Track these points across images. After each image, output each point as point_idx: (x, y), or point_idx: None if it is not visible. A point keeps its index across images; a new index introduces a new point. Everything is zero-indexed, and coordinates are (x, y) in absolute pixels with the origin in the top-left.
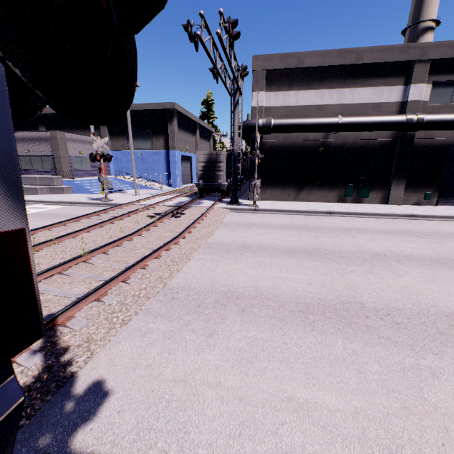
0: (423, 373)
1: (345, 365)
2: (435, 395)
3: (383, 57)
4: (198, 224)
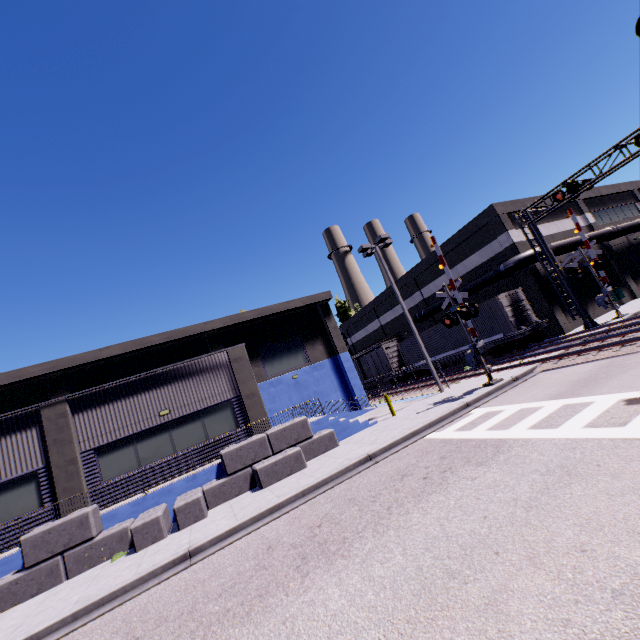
0: None
1: None
2: None
3: None
4: None
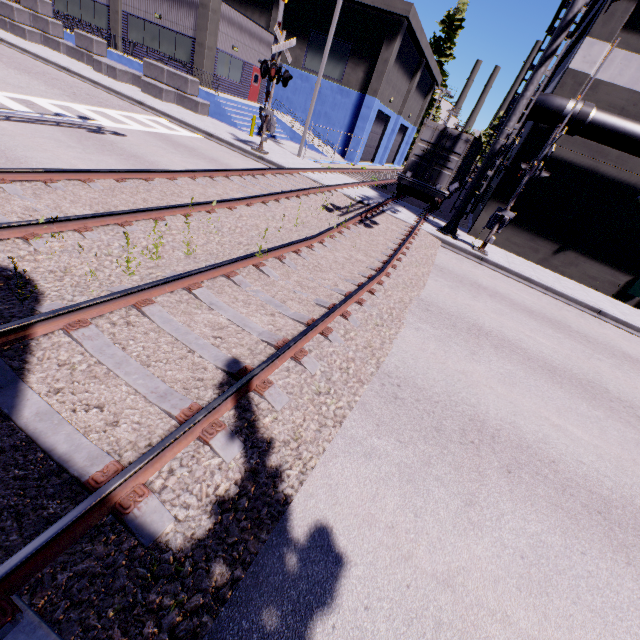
0: None
1: None
2: None
3: None
4: (402, 254)
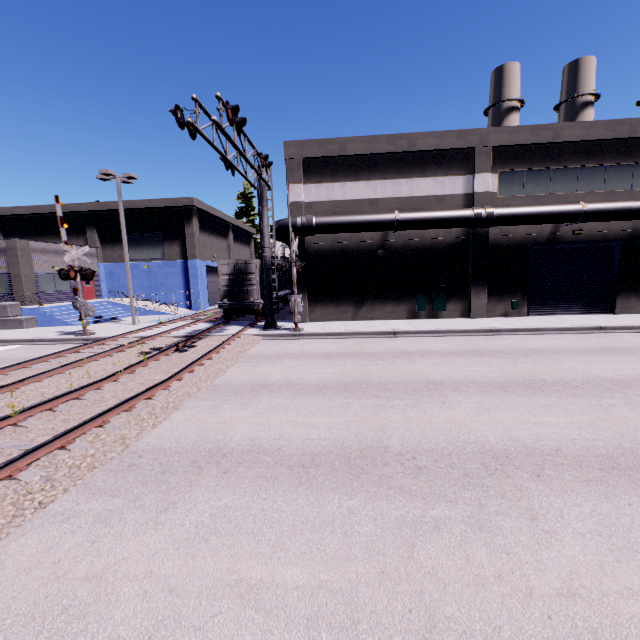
0: (424, 527)
1: (331, 529)
2: (427, 552)
3: (439, 144)
4: (208, 359)
